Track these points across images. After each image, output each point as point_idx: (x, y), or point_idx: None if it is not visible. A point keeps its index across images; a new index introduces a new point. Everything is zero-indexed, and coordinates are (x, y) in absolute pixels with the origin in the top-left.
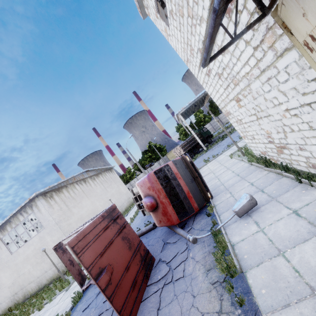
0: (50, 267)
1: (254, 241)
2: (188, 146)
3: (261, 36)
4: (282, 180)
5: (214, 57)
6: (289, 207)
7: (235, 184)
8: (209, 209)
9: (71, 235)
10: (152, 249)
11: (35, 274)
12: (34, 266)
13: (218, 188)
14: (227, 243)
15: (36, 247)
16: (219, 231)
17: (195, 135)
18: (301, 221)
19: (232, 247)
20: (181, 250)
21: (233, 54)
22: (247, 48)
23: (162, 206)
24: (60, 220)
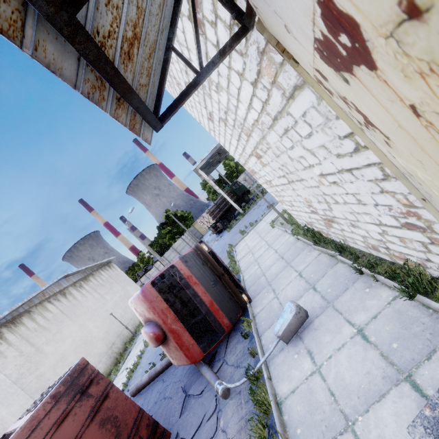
0: None
1: (309, 394)
2: (219, 211)
3: (255, 65)
4: (338, 269)
5: (171, 111)
6: (351, 321)
7: (279, 275)
8: (245, 326)
9: (11, 431)
10: (168, 409)
11: None
12: None
13: (258, 282)
14: (271, 401)
15: None
16: (260, 372)
17: (225, 194)
18: (371, 352)
19: (279, 407)
20: (209, 412)
21: (229, 92)
22: (244, 84)
23: (172, 336)
24: (22, 375)
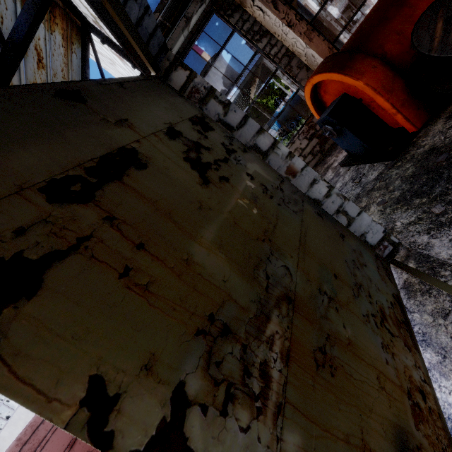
0: None
1: None
2: None
3: None
4: None
5: None
6: None
7: None
8: None
9: None
10: None
11: None
12: None
13: None
14: None
15: (28, 420)
16: None
17: None
18: None
19: None
20: None
21: None
22: None
23: None
24: None
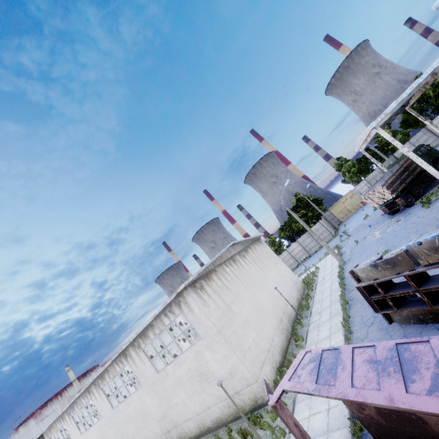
0: (215, 401)
1: None
2: (399, 183)
3: None
4: None
5: None
6: None
7: None
8: None
9: (369, 404)
10: None
11: (193, 408)
12: (191, 396)
13: None
14: None
15: (191, 367)
16: None
17: (418, 158)
18: None
19: None
20: None
21: None
22: None
23: None
24: (222, 327)
